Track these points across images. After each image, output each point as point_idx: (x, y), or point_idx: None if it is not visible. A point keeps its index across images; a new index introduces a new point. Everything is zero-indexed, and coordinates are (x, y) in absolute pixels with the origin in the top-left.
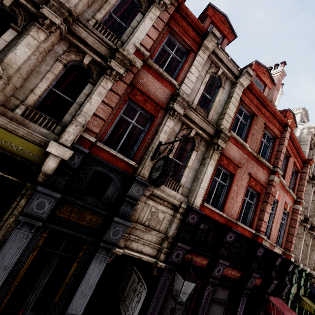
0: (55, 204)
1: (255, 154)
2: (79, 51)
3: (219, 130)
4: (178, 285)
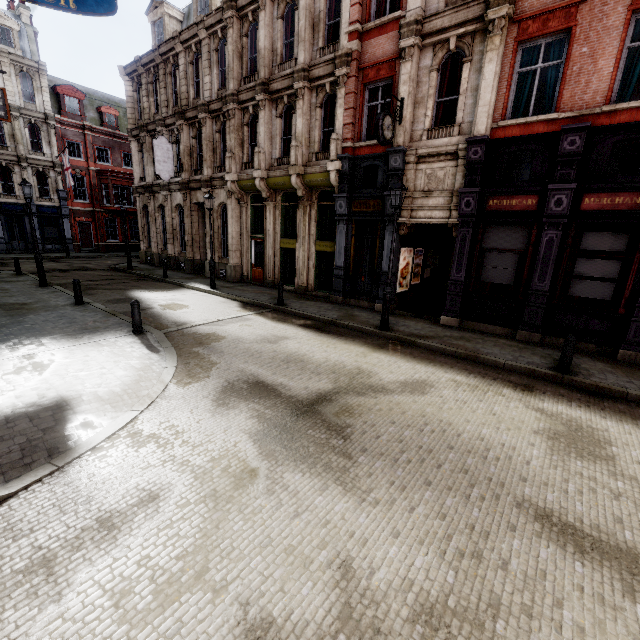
0: (349, 203)
1: None
2: (322, 87)
3: None
4: (496, 243)
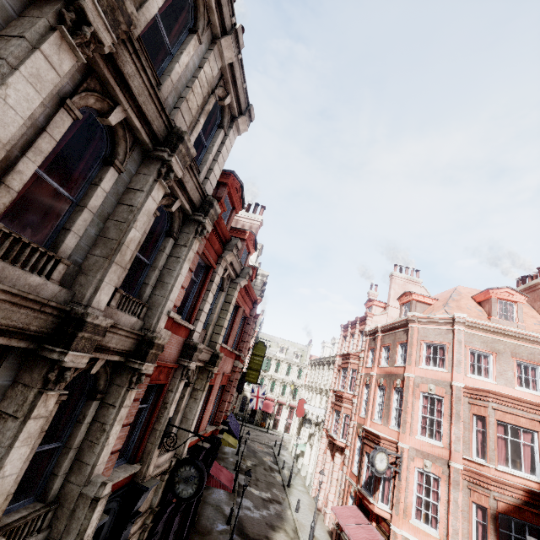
0: None
1: (231, 350)
2: None
3: (216, 355)
4: None
